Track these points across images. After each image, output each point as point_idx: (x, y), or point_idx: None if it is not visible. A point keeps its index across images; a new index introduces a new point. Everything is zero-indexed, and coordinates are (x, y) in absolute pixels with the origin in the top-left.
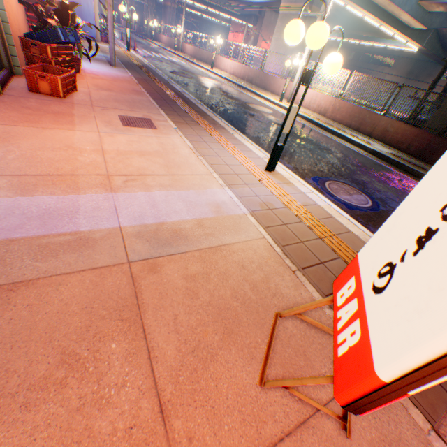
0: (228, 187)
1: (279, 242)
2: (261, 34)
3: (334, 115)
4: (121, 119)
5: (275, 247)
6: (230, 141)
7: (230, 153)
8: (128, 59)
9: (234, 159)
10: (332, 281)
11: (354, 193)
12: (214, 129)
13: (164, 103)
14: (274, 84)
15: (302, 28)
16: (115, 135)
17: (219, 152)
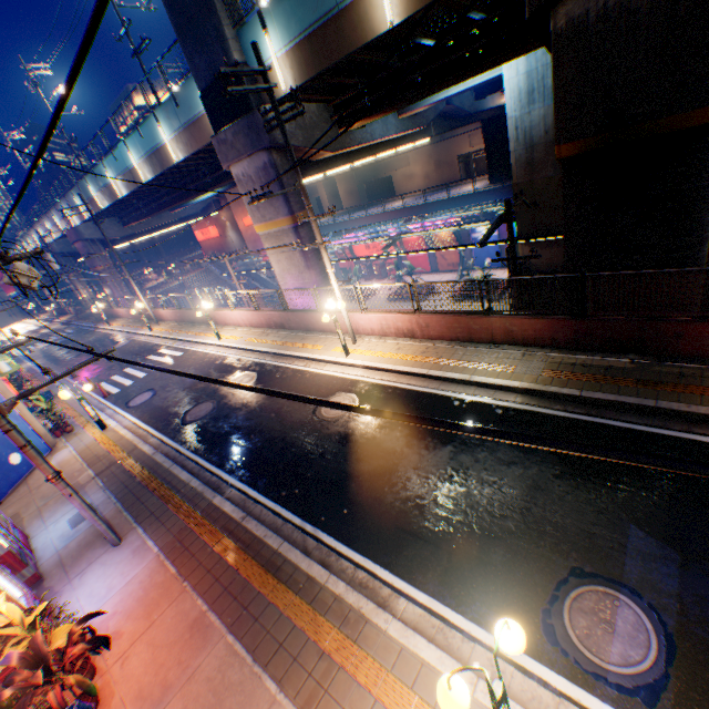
0: None
1: None
2: (236, 214)
3: (426, 333)
4: None
5: None
6: (402, 674)
7: None
8: (119, 464)
9: None
10: None
11: (612, 611)
12: (358, 648)
13: (249, 620)
14: (316, 321)
15: (464, 697)
16: None
17: None
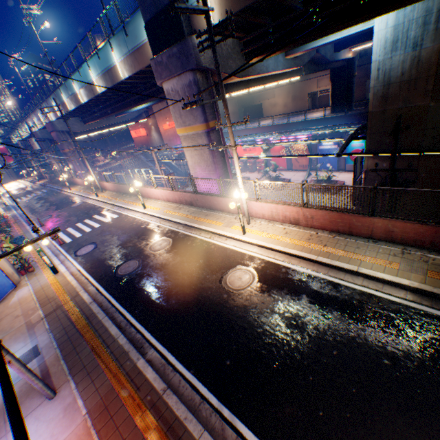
0: None
1: None
2: (158, 121)
3: (310, 223)
4: None
5: None
6: None
7: None
8: (63, 308)
9: None
10: None
11: None
12: None
13: None
14: (218, 203)
15: None
16: None
17: None
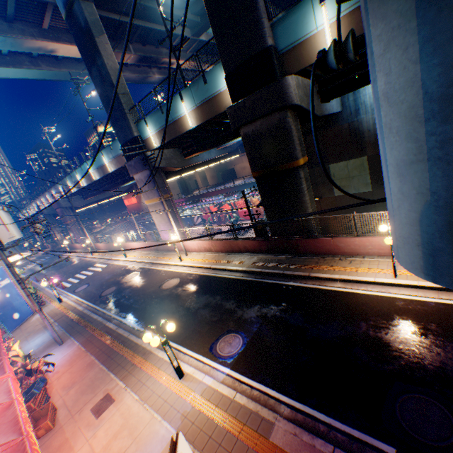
0: (164, 418)
1: (192, 440)
2: None
3: (216, 249)
4: (93, 411)
5: (190, 446)
6: (157, 364)
7: (159, 380)
8: (66, 315)
9: (162, 385)
10: (214, 446)
11: (233, 339)
12: (146, 360)
13: (110, 359)
14: (172, 246)
15: (149, 336)
16: (97, 433)
17: (154, 386)
